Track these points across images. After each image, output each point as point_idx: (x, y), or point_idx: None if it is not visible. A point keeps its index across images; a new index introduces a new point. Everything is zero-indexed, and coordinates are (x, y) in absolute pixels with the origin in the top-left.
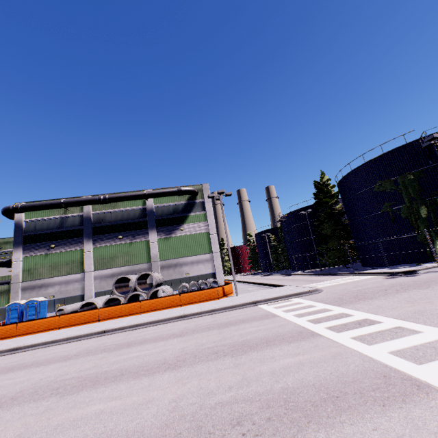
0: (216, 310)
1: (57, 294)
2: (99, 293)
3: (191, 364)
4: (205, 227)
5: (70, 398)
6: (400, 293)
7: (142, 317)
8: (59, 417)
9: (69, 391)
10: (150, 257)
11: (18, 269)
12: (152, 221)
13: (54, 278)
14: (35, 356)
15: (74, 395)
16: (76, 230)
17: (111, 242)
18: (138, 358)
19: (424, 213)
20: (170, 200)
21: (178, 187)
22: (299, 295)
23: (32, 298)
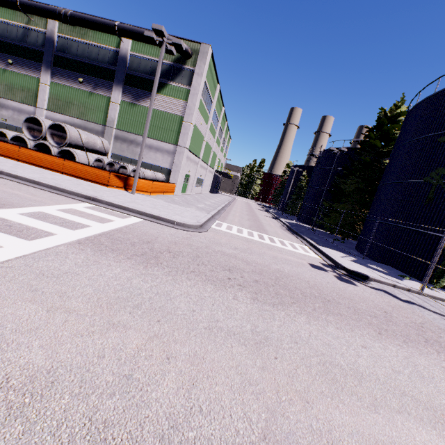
0: (40, 184)
1: (9, 120)
2: None
3: None
4: (182, 109)
5: None
6: (208, 283)
7: None
8: None
9: None
10: (107, 120)
11: None
12: (121, 74)
13: (9, 101)
14: None
15: None
16: (37, 51)
17: (71, 83)
18: None
19: None
20: (152, 53)
21: None
22: (157, 220)
23: None
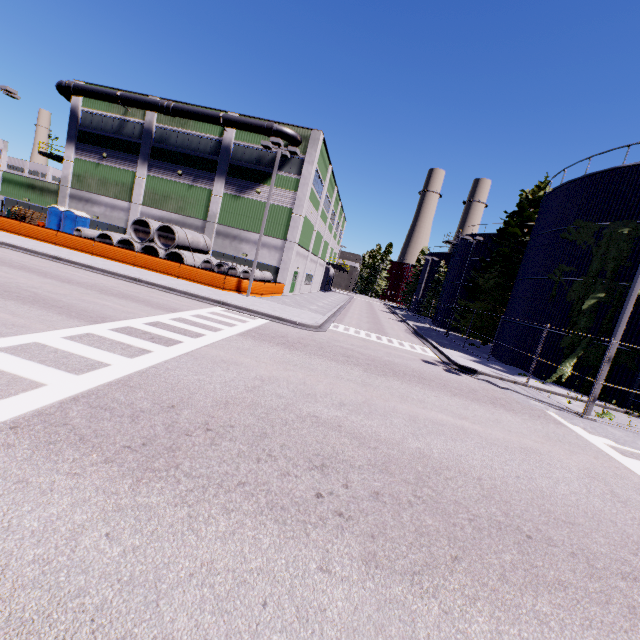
0: (175, 290)
1: (101, 217)
2: None
3: None
4: (291, 201)
5: None
6: (333, 361)
7: (118, 267)
8: None
9: None
10: (207, 214)
11: (68, 170)
12: (224, 165)
13: (101, 197)
14: None
15: None
16: (134, 143)
17: (169, 176)
18: None
19: (589, 304)
20: (258, 141)
21: (268, 122)
22: (281, 321)
23: (72, 209)
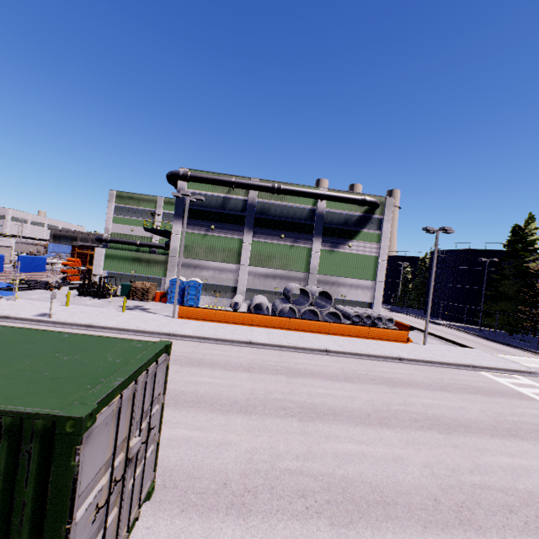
0: (432, 362)
1: (210, 279)
2: (250, 290)
3: (533, 439)
4: (375, 250)
5: (455, 439)
6: None
7: (342, 342)
8: (484, 458)
9: (438, 429)
10: (308, 267)
11: (176, 242)
12: (320, 227)
13: (209, 262)
14: (295, 362)
15: (452, 436)
16: (238, 216)
17: (271, 239)
18: (445, 408)
19: None
20: (344, 208)
21: (362, 196)
22: (518, 372)
23: (193, 278)
